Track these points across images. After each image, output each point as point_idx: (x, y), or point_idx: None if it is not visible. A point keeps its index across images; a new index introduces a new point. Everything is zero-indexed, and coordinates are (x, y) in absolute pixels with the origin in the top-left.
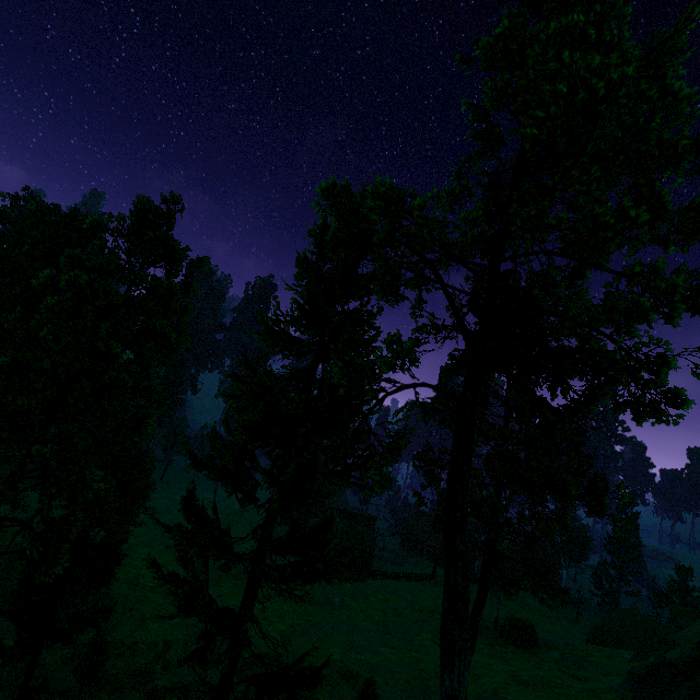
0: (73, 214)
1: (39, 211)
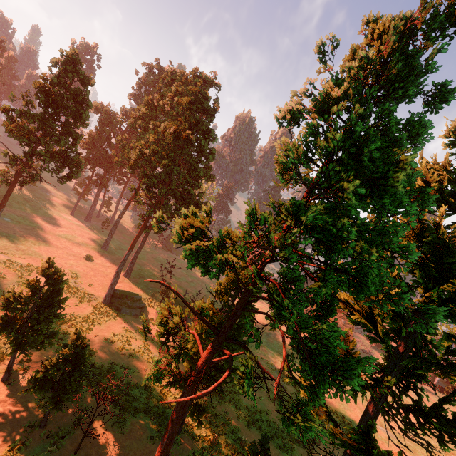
0: (194, 73)
1: (172, 72)
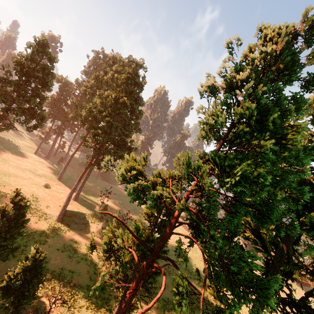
0: (129, 58)
1: (113, 57)
